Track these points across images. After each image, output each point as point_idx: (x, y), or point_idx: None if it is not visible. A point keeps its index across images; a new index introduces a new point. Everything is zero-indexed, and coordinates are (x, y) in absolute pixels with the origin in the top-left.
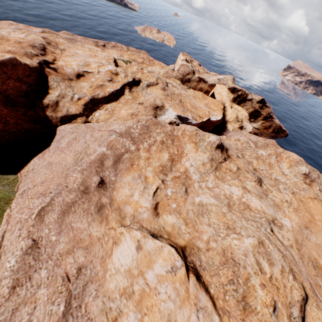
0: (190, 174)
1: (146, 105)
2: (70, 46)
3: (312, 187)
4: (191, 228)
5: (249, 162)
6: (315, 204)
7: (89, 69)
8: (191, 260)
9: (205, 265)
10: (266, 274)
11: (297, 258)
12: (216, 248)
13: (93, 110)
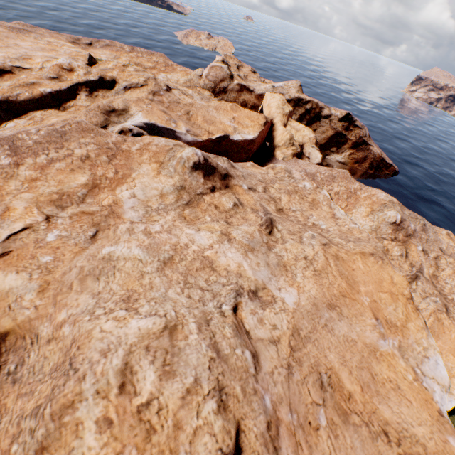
0: (123, 209)
1: (90, 108)
2: (10, 36)
3: (409, 246)
4: (48, 299)
5: (273, 199)
6: (368, 264)
7: (27, 64)
8: (4, 361)
9: (24, 373)
10: (136, 398)
11: (274, 365)
12: (67, 337)
13: (6, 119)
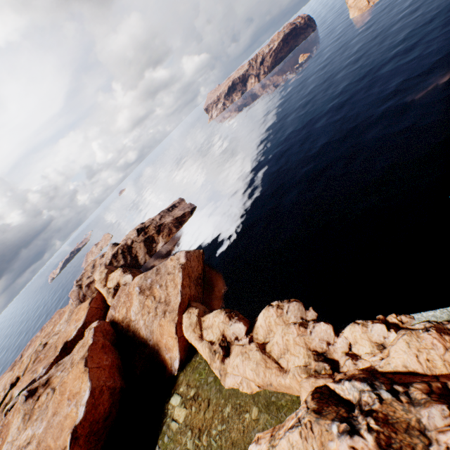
0: None
1: None
2: None
3: (154, 292)
4: None
5: (73, 363)
6: (74, 371)
7: None
8: None
9: None
10: None
11: None
12: None
13: None
